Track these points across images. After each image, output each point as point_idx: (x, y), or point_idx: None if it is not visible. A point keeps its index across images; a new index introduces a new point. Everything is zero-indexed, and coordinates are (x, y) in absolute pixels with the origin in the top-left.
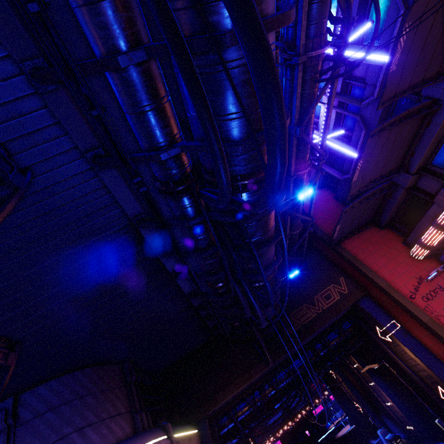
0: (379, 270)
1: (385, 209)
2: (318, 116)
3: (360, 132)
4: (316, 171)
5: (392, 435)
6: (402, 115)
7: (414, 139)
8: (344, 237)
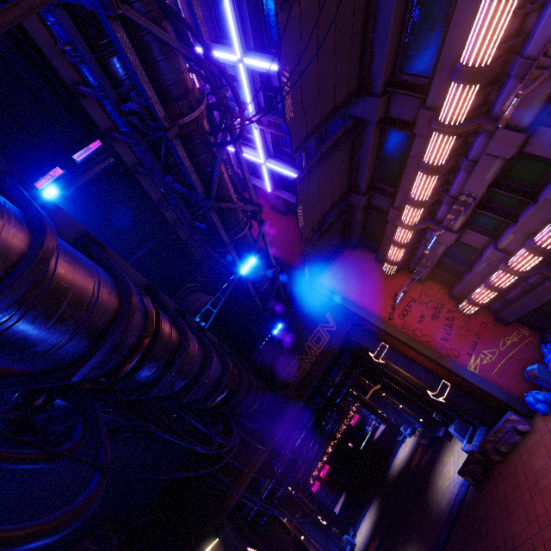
0: (358, 298)
1: (351, 231)
2: (253, 132)
3: (301, 153)
4: (258, 224)
5: (411, 429)
6: (328, 146)
7: (352, 159)
8: (319, 271)
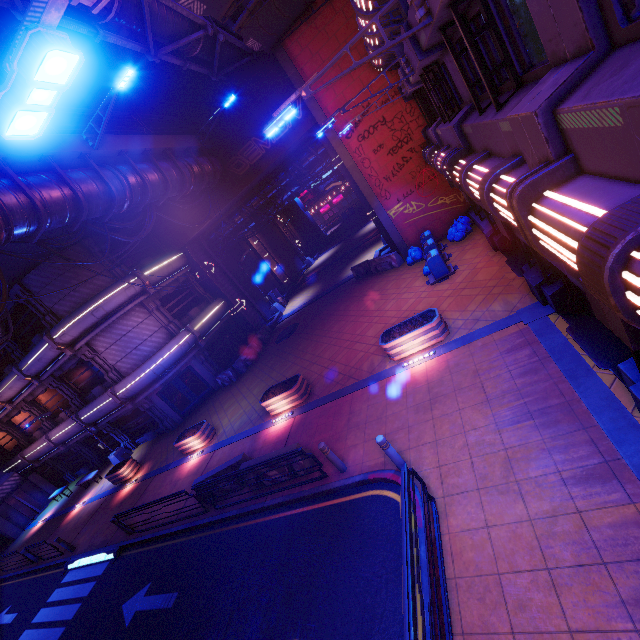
0: (325, 95)
1: None
2: None
3: None
4: None
5: None
6: None
7: None
8: (287, 30)
